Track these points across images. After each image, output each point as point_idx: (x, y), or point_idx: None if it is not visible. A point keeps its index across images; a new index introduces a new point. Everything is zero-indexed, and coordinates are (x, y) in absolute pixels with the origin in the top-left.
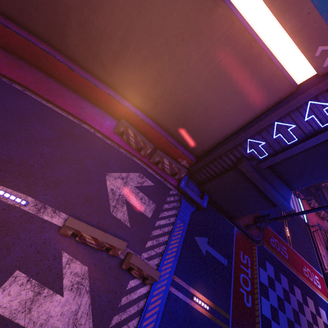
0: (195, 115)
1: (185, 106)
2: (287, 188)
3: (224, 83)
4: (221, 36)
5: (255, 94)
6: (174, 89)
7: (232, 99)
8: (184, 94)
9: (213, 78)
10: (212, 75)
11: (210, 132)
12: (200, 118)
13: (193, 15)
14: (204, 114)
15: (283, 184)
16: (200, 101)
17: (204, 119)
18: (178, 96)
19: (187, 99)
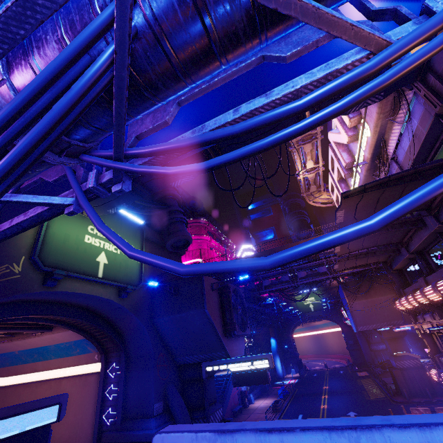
0: (78, 438)
1: (70, 439)
2: (147, 420)
3: (81, 403)
4: (69, 388)
5: (97, 391)
6: (60, 435)
7: (89, 405)
8: (67, 431)
9: (76, 406)
10: (75, 405)
11: (92, 440)
12: (82, 437)
13: (55, 393)
14: (82, 431)
15: (142, 419)
16: (77, 425)
17: (84, 435)
18: (64, 437)
19: (70, 432)
